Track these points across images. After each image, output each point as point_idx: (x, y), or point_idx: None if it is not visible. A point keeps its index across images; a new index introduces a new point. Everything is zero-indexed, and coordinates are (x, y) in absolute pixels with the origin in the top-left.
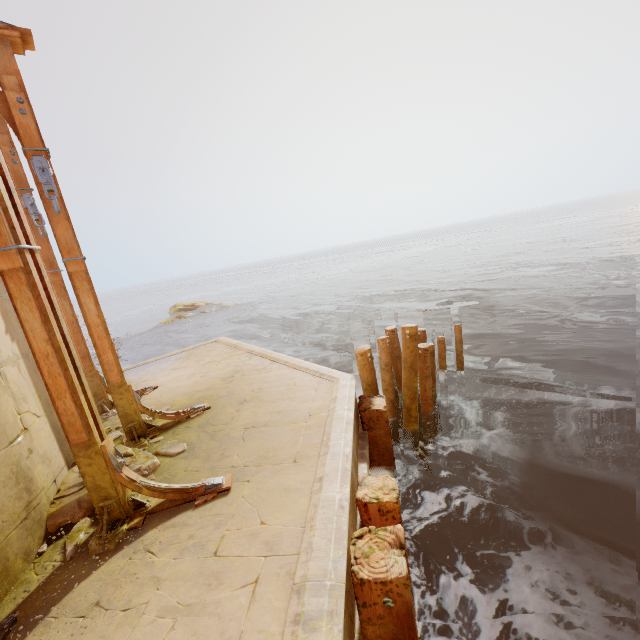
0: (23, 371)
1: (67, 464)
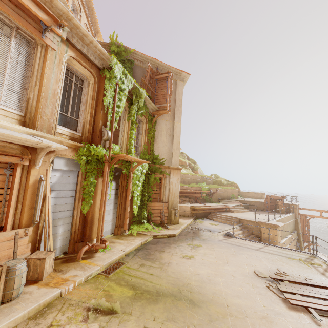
0: None
1: None
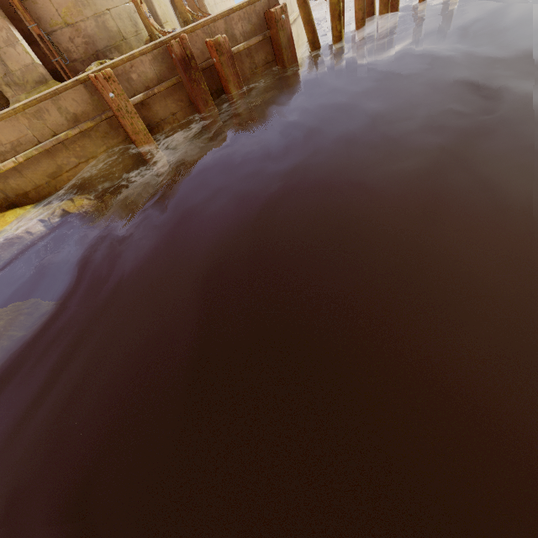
0: None
1: None
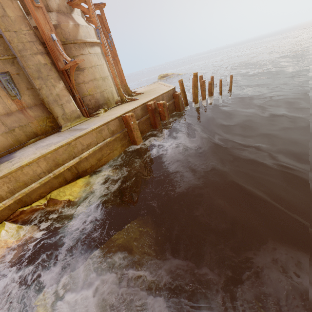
0: (111, 78)
1: (118, 96)
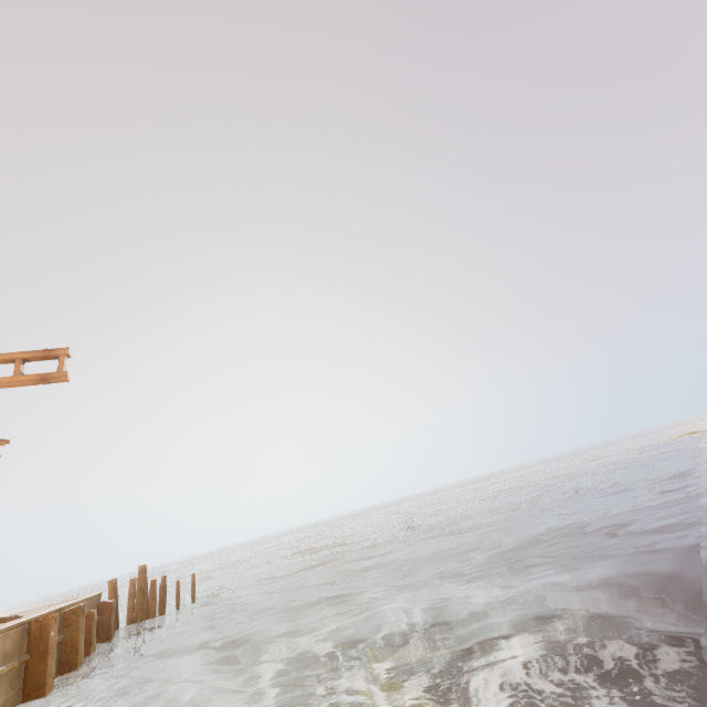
0: None
1: None
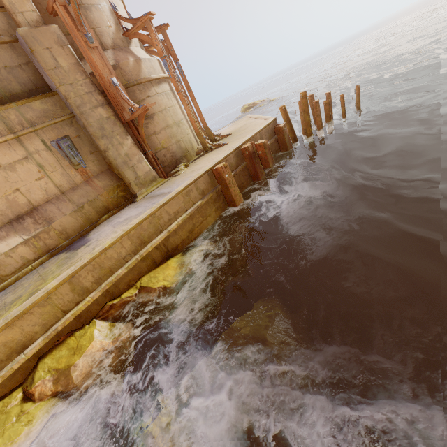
0: (186, 121)
1: (198, 145)
